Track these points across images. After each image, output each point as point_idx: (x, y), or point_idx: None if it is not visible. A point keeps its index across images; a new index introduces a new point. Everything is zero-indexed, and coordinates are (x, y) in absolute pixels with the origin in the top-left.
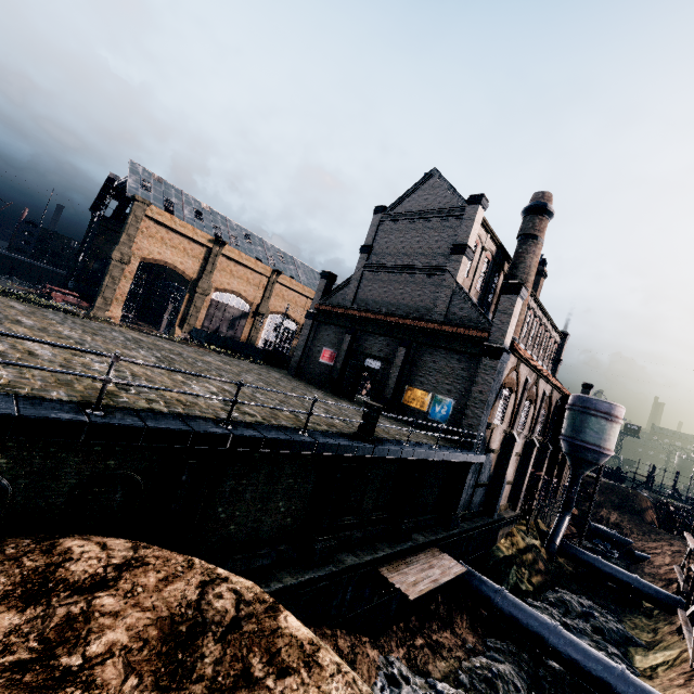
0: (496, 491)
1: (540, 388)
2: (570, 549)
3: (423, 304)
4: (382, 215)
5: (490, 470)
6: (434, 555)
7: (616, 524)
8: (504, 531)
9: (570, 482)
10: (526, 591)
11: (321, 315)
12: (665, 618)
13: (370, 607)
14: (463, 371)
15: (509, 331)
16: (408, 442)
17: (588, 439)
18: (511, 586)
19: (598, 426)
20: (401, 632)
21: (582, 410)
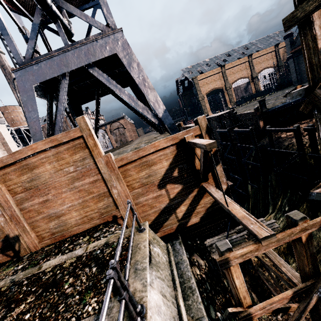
0: None
1: None
2: None
3: None
4: None
5: None
6: None
7: None
8: None
9: None
10: None
11: (295, 53)
12: None
13: None
14: None
15: None
16: None
17: None
18: None
19: None
20: None
21: None
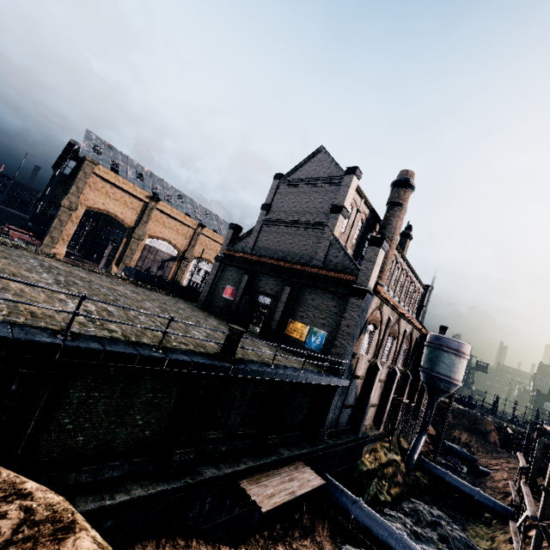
0: (361, 412)
1: (402, 327)
2: (426, 464)
3: (307, 252)
4: (280, 180)
5: (356, 393)
6: (297, 468)
7: (466, 443)
8: (369, 448)
9: (427, 406)
10: (384, 501)
11: (227, 258)
12: (501, 527)
13: (230, 517)
14: (335, 308)
15: (372, 276)
16: (272, 365)
17: (441, 371)
18: (371, 496)
19: (449, 360)
20: (264, 540)
21: (437, 347)
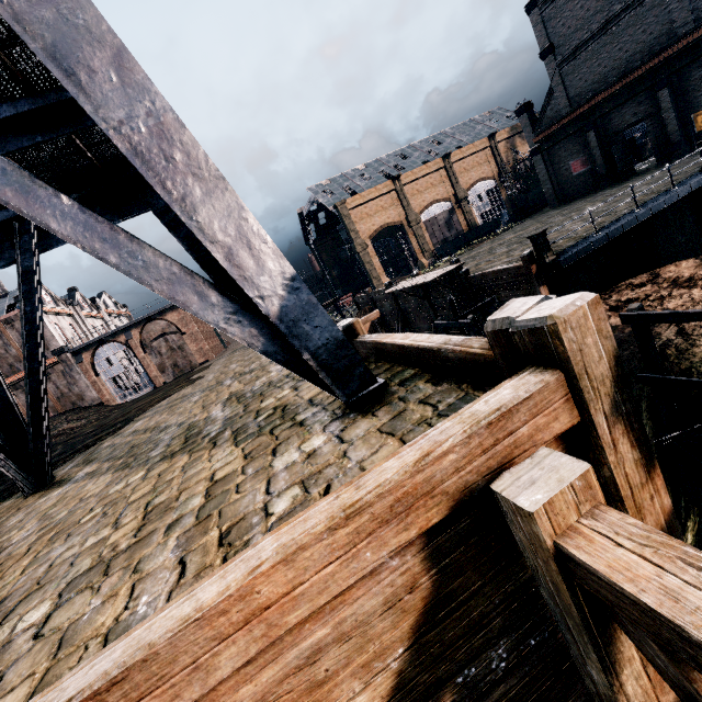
0: None
1: None
2: None
3: (654, 35)
4: (538, 7)
5: None
6: None
7: None
8: None
9: None
10: None
11: (544, 143)
12: None
13: None
14: None
15: None
16: None
17: None
18: None
19: None
20: None
21: None
